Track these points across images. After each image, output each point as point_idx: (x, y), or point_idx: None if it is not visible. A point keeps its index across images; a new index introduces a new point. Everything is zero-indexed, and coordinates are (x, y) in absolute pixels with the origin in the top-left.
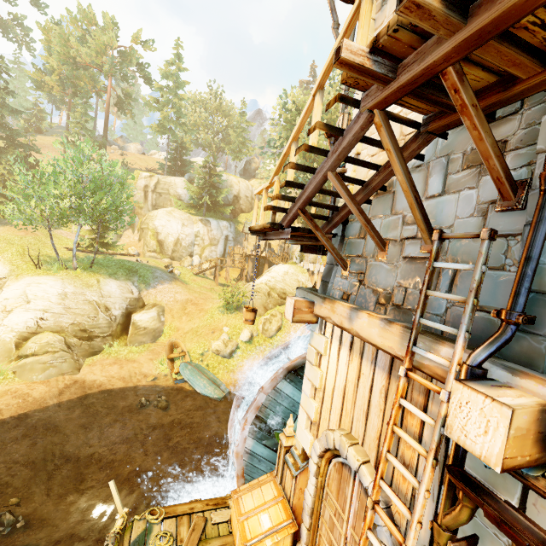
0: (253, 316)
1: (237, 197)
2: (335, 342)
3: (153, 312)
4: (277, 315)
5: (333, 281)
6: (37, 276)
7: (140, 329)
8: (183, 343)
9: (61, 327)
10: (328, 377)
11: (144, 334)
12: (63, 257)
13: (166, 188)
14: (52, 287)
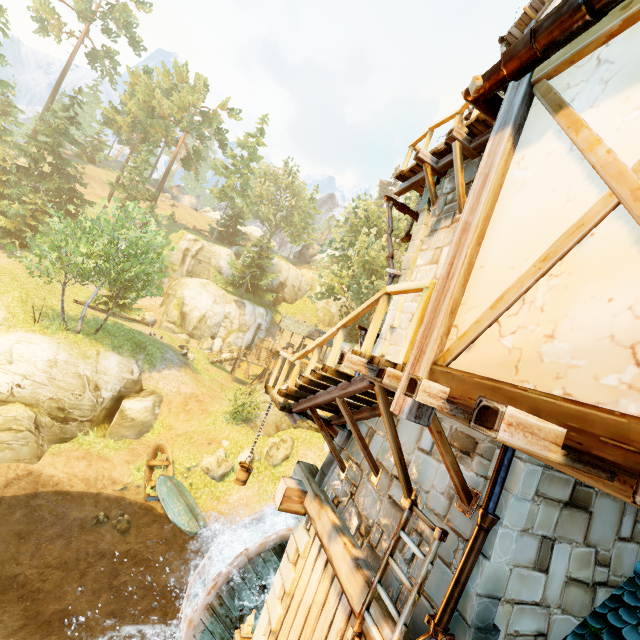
0: (246, 476)
1: (283, 284)
2: (315, 547)
3: (148, 401)
4: (288, 441)
5: (331, 476)
6: (32, 334)
7: (127, 420)
8: (172, 448)
9: (37, 400)
10: (300, 584)
11: (130, 427)
12: (69, 313)
13: (209, 256)
14: (44, 350)
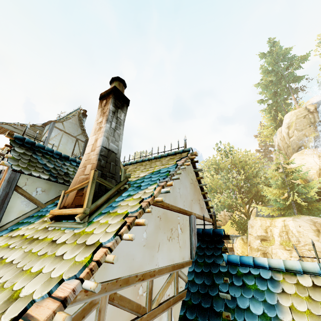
0: None
1: None
2: None
3: None
4: None
5: None
6: None
7: None
8: None
9: None
10: None
11: None
12: None
13: None
14: None
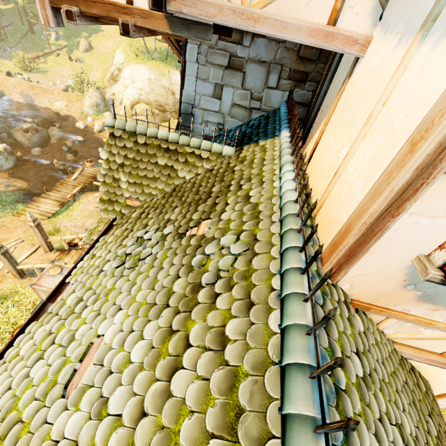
0: None
1: None
2: None
3: None
4: None
5: None
6: (137, 65)
7: None
8: None
9: (150, 101)
10: None
11: None
12: (152, 48)
13: None
14: (144, 73)
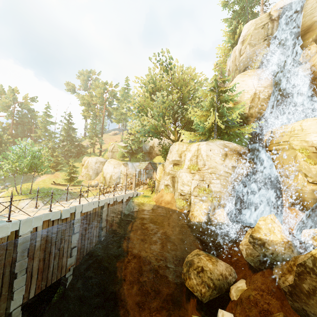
0: None
1: (152, 147)
2: None
3: None
4: None
5: None
6: None
7: None
8: None
9: None
10: None
11: None
12: (34, 188)
13: (117, 148)
14: None
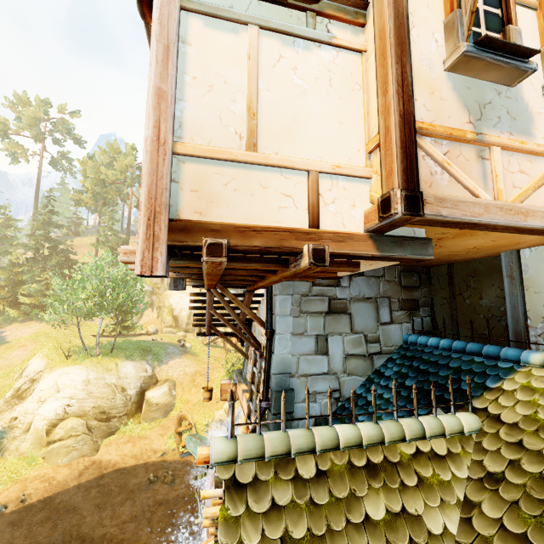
0: (209, 394)
1: None
2: None
3: (164, 388)
4: None
5: (247, 367)
6: (67, 367)
7: (152, 406)
8: (191, 415)
9: (84, 411)
10: None
11: (156, 410)
12: (90, 345)
13: None
14: (78, 375)
